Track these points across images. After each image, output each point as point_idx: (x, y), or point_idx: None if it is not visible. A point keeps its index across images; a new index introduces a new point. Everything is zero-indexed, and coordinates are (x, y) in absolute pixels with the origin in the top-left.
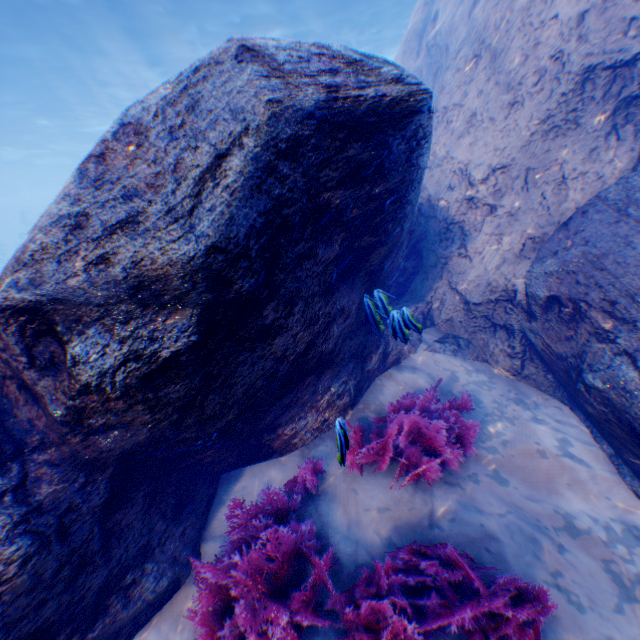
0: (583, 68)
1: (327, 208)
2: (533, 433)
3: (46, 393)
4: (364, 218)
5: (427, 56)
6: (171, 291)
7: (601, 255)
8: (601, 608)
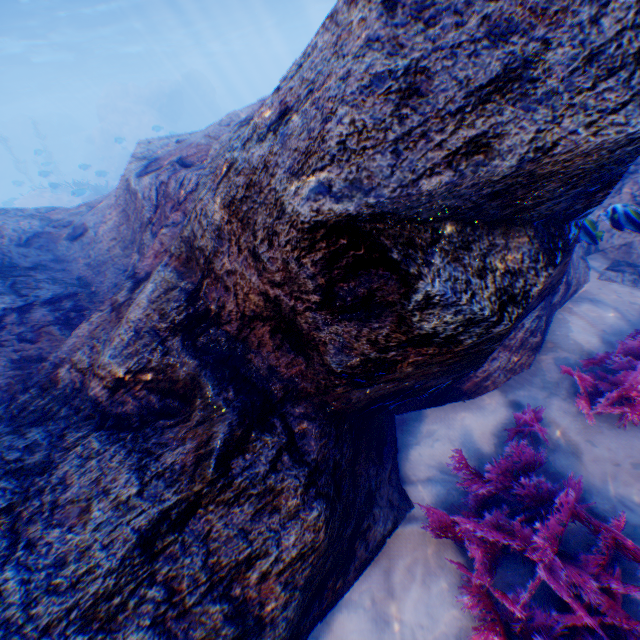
0: None
1: None
2: None
3: (330, 341)
4: None
5: None
6: (526, 200)
7: None
8: None
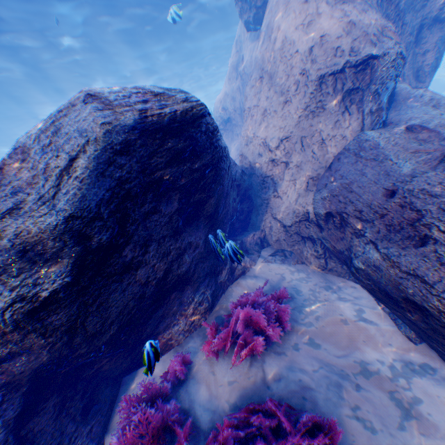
0: (318, 77)
1: (161, 180)
2: (337, 307)
3: None
4: (191, 182)
5: (241, 80)
6: (49, 250)
7: (350, 183)
8: (388, 428)
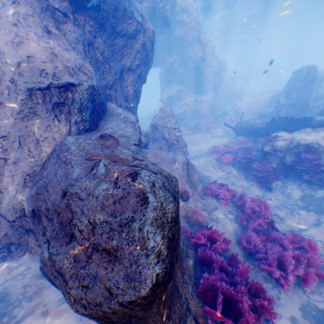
0: (27, 88)
1: None
2: (47, 297)
3: None
4: None
5: None
6: None
7: (49, 182)
8: None
